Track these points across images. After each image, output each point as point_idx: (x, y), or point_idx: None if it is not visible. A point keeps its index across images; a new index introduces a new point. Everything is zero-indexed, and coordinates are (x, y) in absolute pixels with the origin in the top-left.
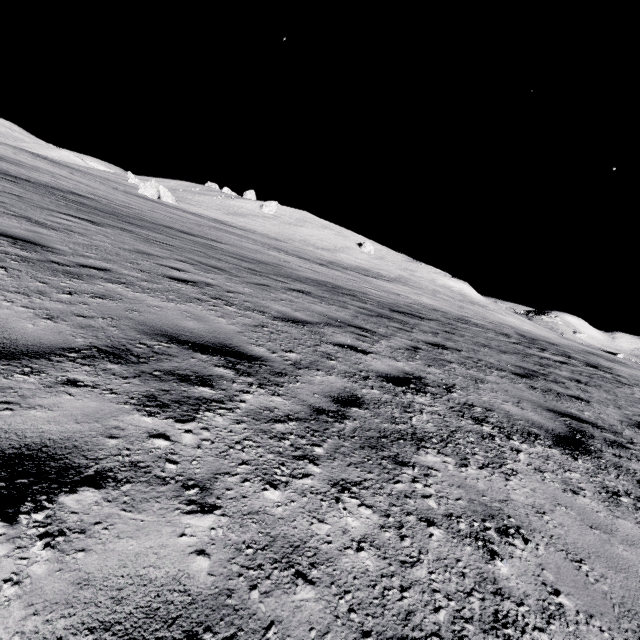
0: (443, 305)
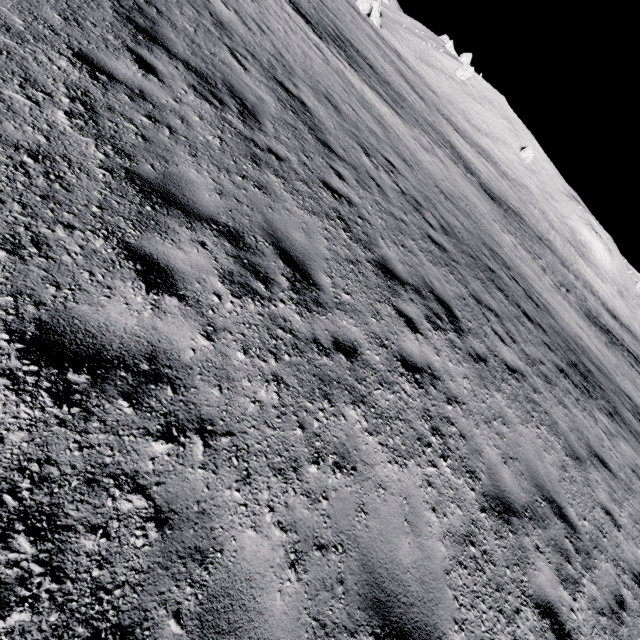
0: (487, 174)
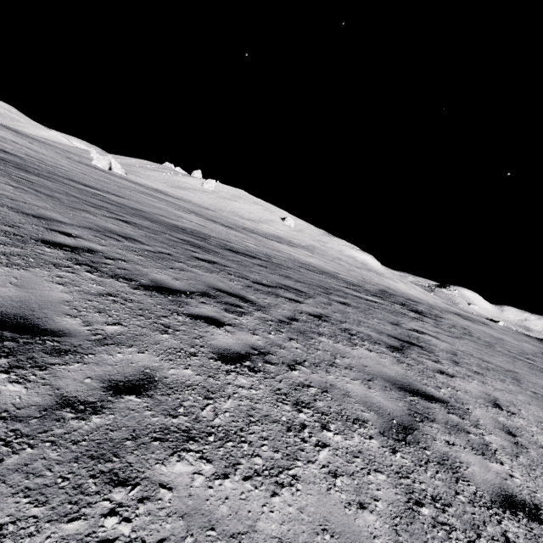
0: (327, 265)
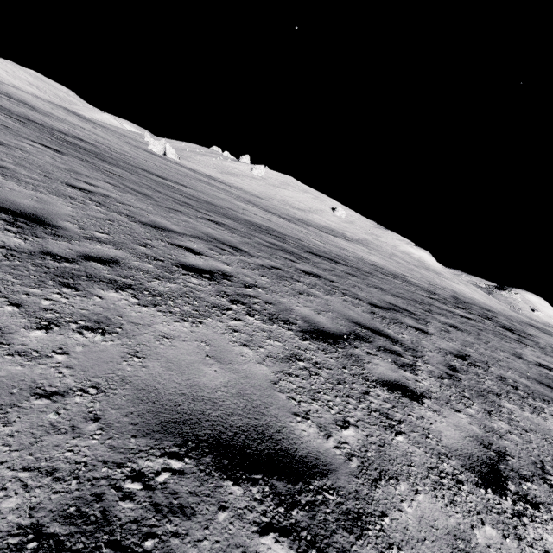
0: (390, 265)
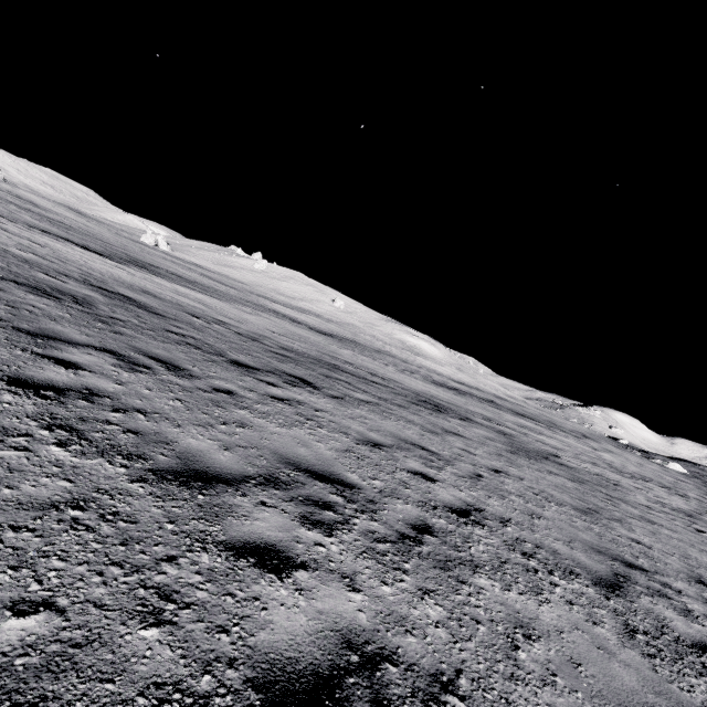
0: (314, 322)
